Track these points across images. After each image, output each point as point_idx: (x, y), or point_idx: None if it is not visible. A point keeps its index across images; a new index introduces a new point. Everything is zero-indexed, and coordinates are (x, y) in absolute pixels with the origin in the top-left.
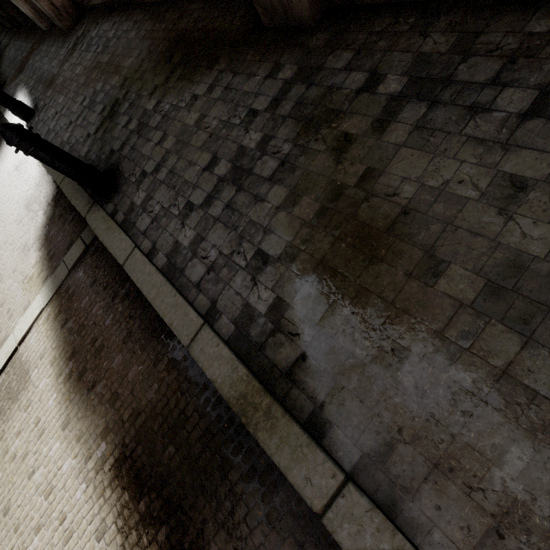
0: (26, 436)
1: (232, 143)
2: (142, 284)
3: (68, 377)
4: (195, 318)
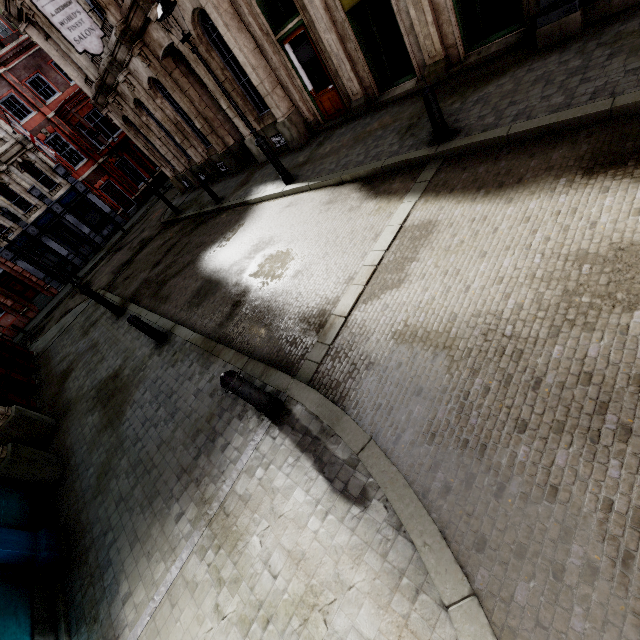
0: (465, 230)
1: (559, 72)
2: (537, 124)
3: (486, 194)
4: (604, 101)
